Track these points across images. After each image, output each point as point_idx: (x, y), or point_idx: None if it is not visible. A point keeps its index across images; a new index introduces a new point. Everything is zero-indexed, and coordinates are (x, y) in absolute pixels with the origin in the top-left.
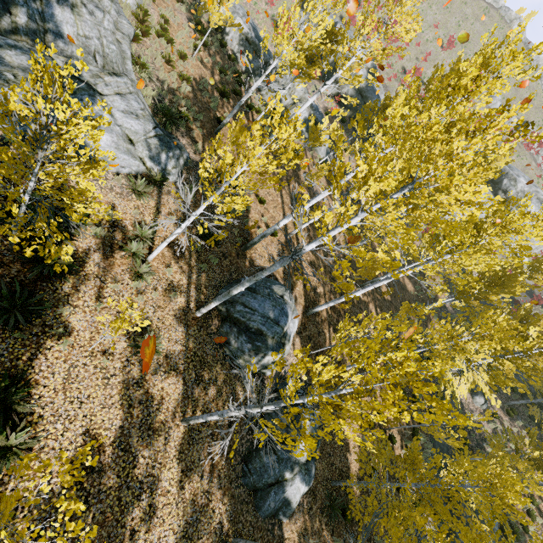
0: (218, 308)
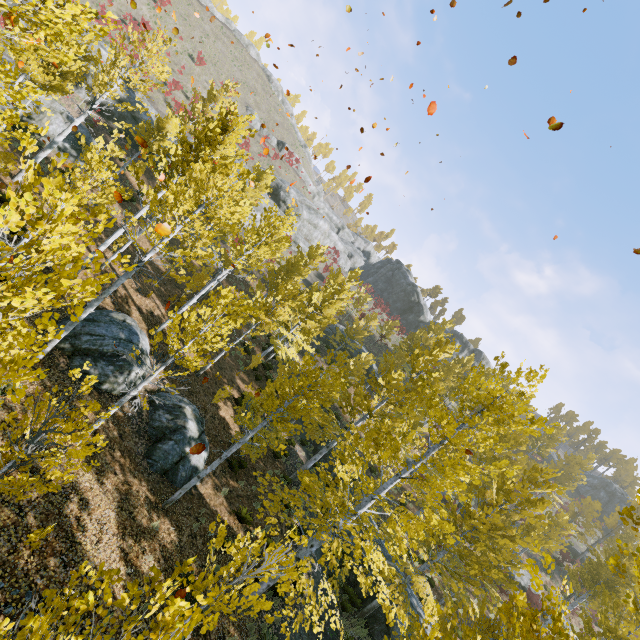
0: (59, 347)
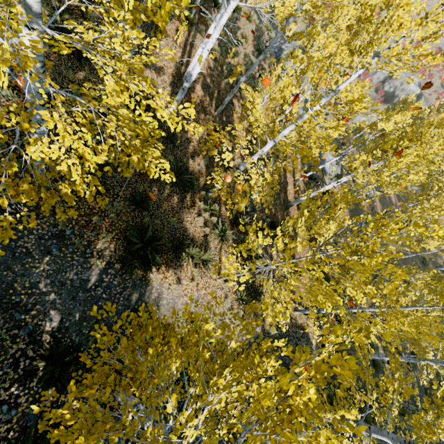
0: None
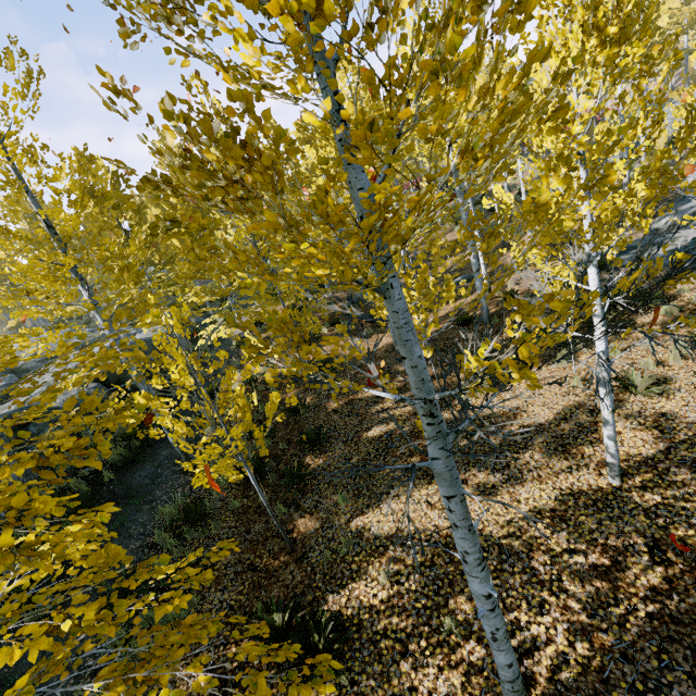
0: None
